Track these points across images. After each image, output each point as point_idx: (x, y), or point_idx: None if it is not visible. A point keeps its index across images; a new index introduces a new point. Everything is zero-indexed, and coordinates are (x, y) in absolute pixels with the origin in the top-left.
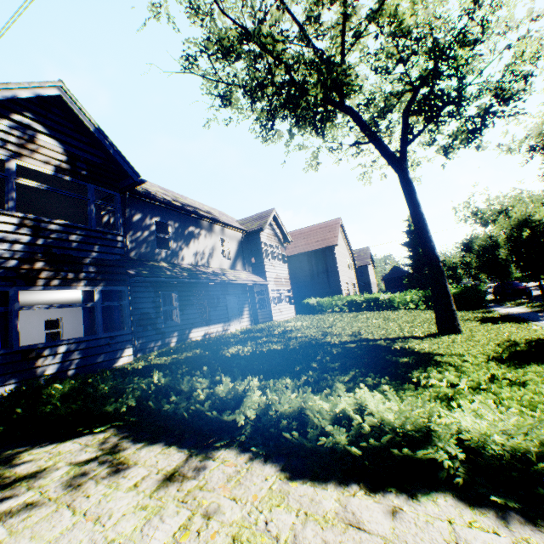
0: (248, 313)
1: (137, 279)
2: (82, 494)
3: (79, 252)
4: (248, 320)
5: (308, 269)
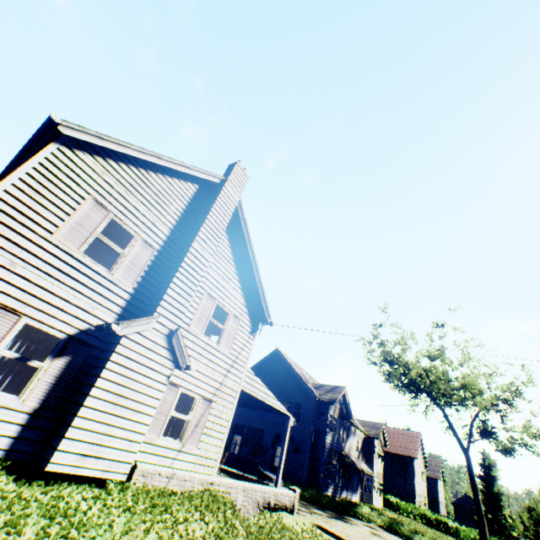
0: (359, 490)
1: (345, 462)
2: (390, 535)
3: (336, 447)
4: (358, 496)
5: (390, 467)
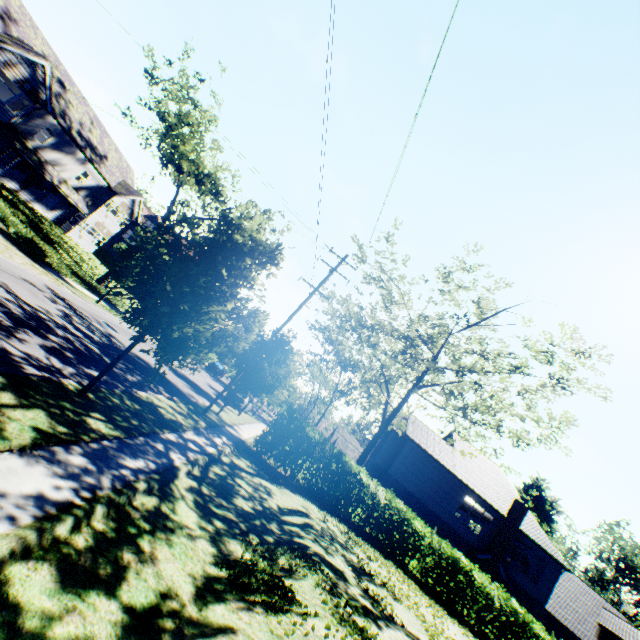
0: (59, 215)
1: (2, 135)
2: None
3: None
4: (54, 218)
5: None
